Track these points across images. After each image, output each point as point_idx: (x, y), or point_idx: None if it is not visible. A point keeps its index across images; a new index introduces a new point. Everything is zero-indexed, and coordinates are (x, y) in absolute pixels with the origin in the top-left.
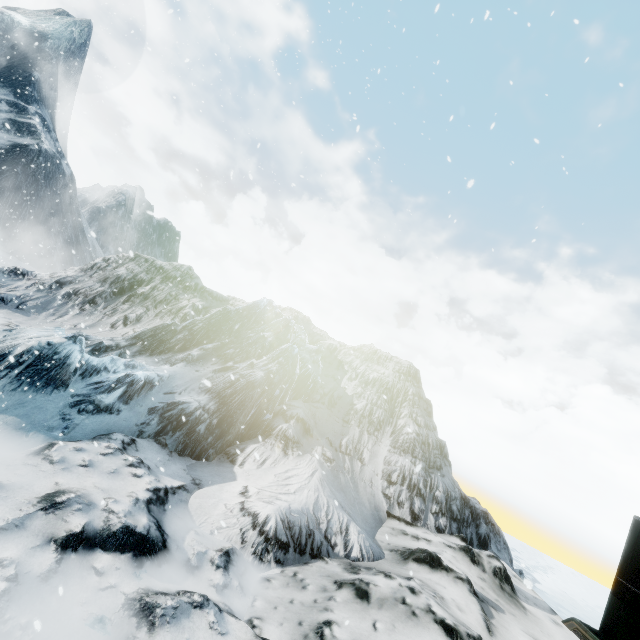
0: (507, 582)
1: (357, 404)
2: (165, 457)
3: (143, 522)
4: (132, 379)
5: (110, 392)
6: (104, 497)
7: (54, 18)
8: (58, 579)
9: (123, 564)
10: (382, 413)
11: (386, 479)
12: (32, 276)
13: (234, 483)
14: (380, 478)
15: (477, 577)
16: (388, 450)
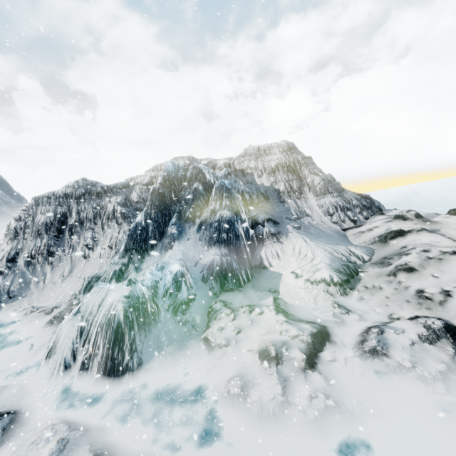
0: (422, 217)
1: (279, 188)
2: (241, 294)
3: (308, 327)
4: (180, 274)
5: (179, 291)
6: (278, 335)
7: None
8: (331, 378)
9: (332, 348)
10: (296, 183)
11: (328, 215)
12: None
13: (284, 276)
14: (324, 217)
15: (413, 225)
16: (315, 200)
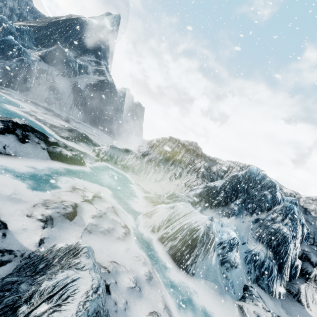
0: None
1: None
2: (272, 302)
3: None
4: (236, 241)
5: (229, 251)
6: None
7: (106, 17)
8: None
9: None
10: None
11: None
12: (131, 152)
13: None
14: None
15: None
16: None
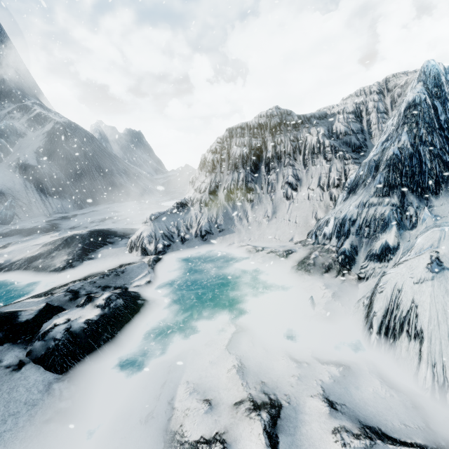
0: None
1: None
2: None
3: None
4: None
5: None
6: None
7: None
8: None
9: None
10: None
11: None
12: (189, 202)
13: None
14: None
15: None
16: None
